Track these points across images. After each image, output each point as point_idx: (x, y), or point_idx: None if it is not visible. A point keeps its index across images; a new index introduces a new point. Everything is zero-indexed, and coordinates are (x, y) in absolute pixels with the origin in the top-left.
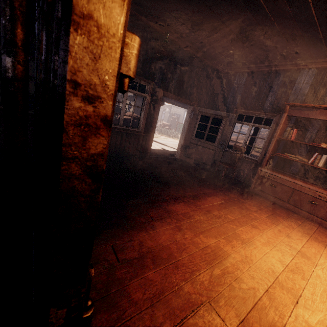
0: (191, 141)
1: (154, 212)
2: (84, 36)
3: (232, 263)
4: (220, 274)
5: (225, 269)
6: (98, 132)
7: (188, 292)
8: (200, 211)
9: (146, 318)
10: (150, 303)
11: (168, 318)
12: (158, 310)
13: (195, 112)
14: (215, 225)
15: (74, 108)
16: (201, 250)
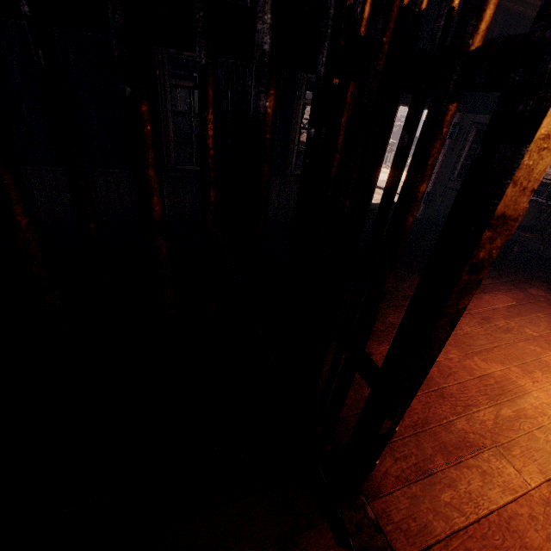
0: (448, 185)
1: (395, 316)
2: (491, 230)
3: (534, 405)
4: (513, 417)
5: (520, 411)
6: (470, 292)
7: (463, 429)
8: (471, 318)
9: (412, 445)
10: (414, 431)
11: (439, 452)
12: (425, 441)
13: (463, 126)
14: (501, 344)
15: (463, 280)
16: (478, 379)
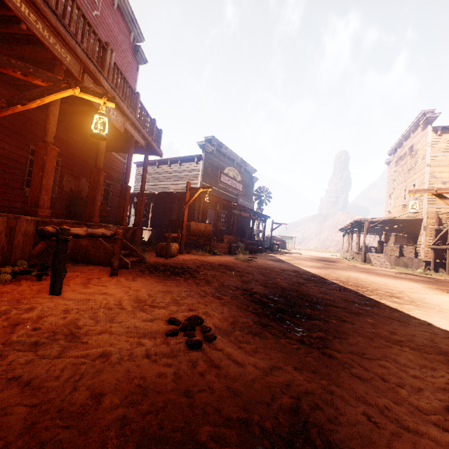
0: None
1: None
2: None
3: None
4: None
5: None
6: None
7: None
8: None
9: None
10: None
11: None
12: None
13: None
14: None
15: None
16: None
